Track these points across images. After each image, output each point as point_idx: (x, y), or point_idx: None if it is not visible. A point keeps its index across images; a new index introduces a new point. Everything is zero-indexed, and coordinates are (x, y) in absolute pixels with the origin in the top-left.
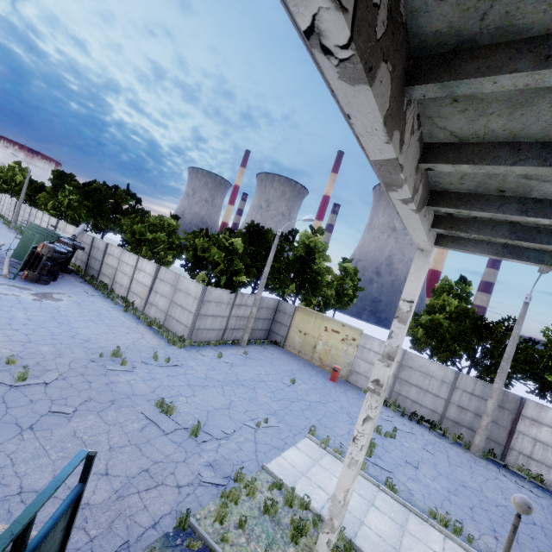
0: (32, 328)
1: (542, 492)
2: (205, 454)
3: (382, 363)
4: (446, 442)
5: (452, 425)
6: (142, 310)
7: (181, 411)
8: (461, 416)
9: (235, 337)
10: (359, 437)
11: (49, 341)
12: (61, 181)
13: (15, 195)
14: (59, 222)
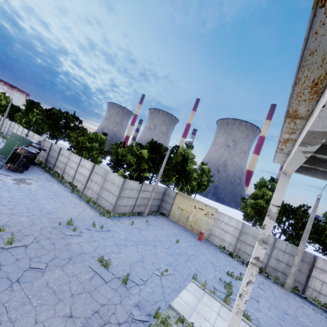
0: (14, 204)
1: None
2: (133, 297)
3: (261, 246)
4: (269, 281)
5: (272, 270)
6: (82, 191)
7: (114, 265)
8: (278, 265)
9: (139, 210)
10: (244, 294)
11: (26, 214)
12: (31, 106)
13: None
14: (29, 132)
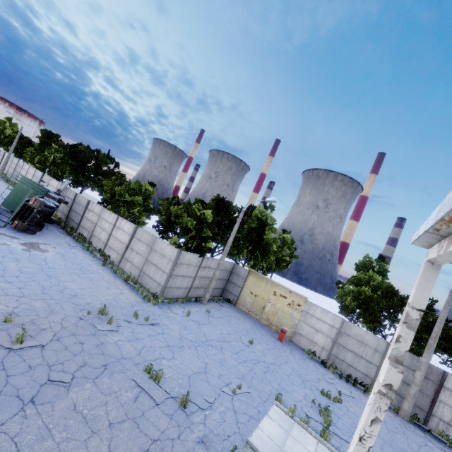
0: (24, 280)
1: None
2: (195, 428)
3: (395, 369)
4: None
5: None
6: (118, 264)
7: (166, 377)
8: None
9: (197, 294)
10: (366, 438)
11: (41, 296)
12: (48, 139)
13: (2, 145)
14: (44, 175)
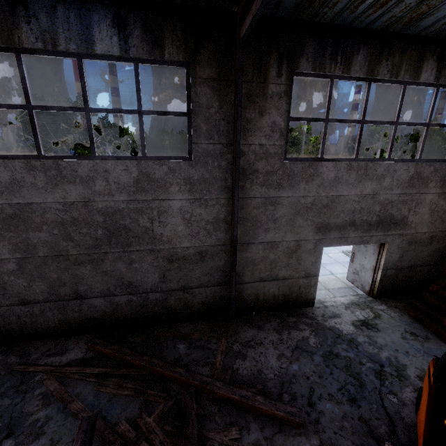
0: None
1: None
2: None
3: None
4: None
5: None
6: None
7: None
8: None
9: None
10: None
11: None
12: None
13: None
14: None
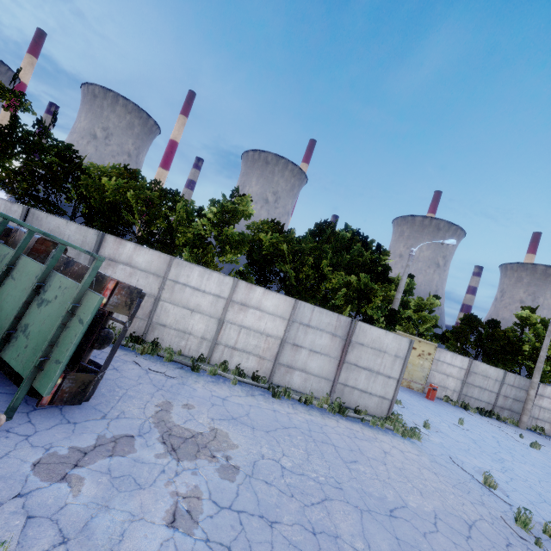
0: None
1: None
2: None
3: None
4: (512, 426)
5: (499, 410)
6: (270, 378)
7: None
8: (505, 402)
9: None
10: None
11: None
12: None
13: None
14: None
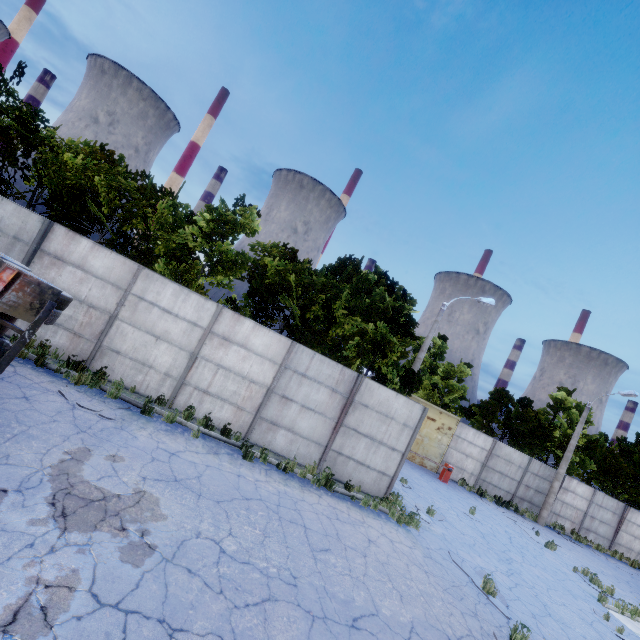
0: None
1: (574, 541)
2: None
3: None
4: (530, 521)
5: (519, 501)
6: (247, 435)
7: None
8: (526, 493)
9: None
10: None
11: None
12: None
13: None
14: None
